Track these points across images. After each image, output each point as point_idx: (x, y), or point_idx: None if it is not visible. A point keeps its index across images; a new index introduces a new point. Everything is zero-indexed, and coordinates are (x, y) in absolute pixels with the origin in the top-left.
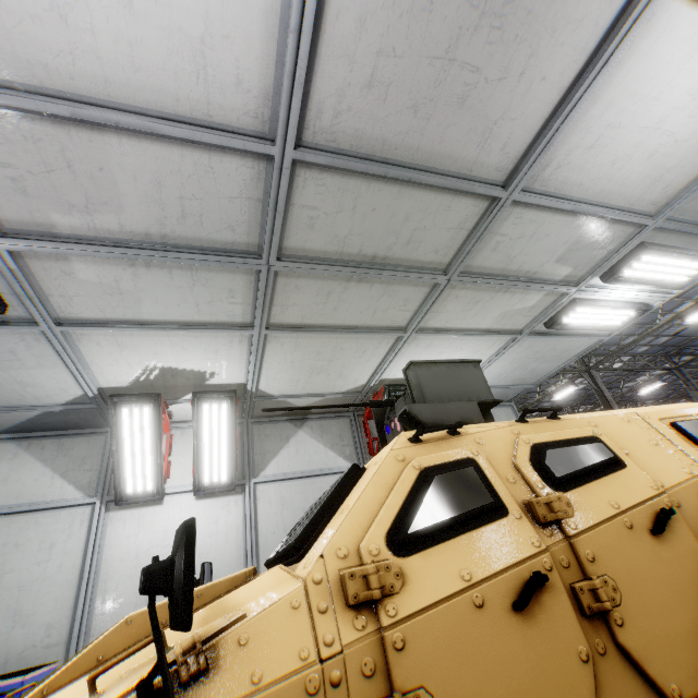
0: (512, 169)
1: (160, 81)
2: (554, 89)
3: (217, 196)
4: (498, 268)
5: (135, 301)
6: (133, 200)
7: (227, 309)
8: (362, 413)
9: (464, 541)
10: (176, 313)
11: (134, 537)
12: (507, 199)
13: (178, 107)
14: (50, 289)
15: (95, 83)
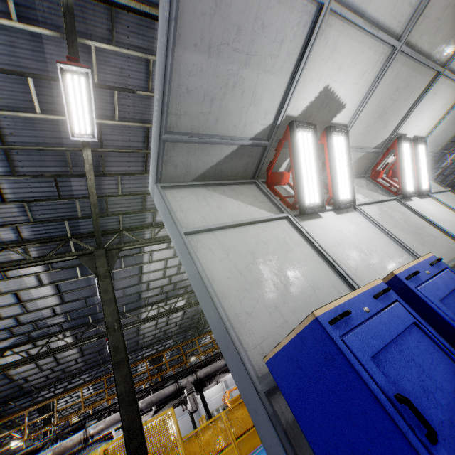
0: None
1: None
2: None
3: None
4: None
5: None
6: None
7: (403, 13)
8: (368, 176)
9: None
10: (382, 10)
11: (326, 234)
12: None
13: None
14: None
15: None
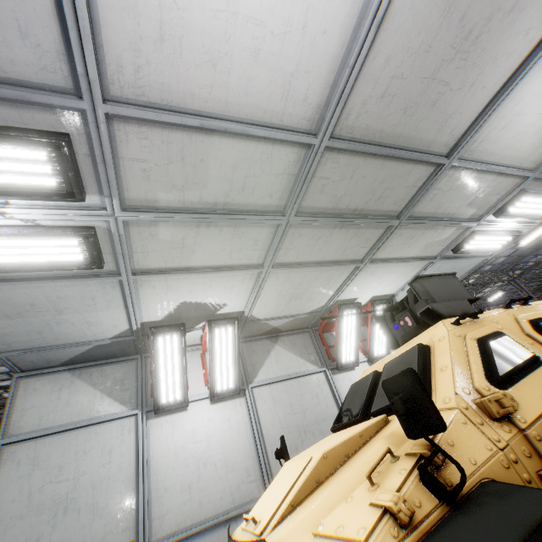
0: (453, 145)
1: (259, 100)
2: (488, 94)
3: (268, 174)
4: (431, 212)
5: (190, 253)
6: (215, 180)
7: (249, 254)
8: (318, 328)
9: (530, 378)
10: (214, 260)
11: (171, 437)
12: (448, 164)
13: (264, 116)
14: (136, 248)
15: (218, 104)
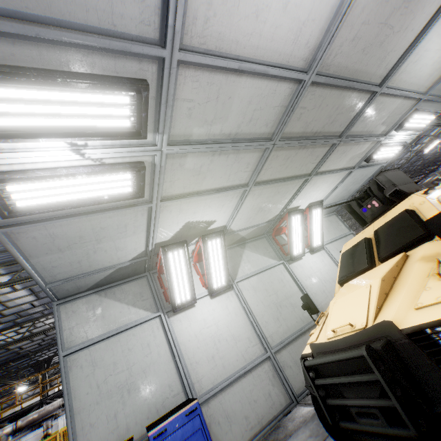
0: (384, 76)
1: (278, 45)
2: (413, 35)
3: (269, 107)
4: (359, 131)
5: (202, 178)
6: (234, 114)
7: (241, 176)
8: (271, 234)
9: None
10: (217, 183)
11: (189, 327)
12: (379, 92)
13: (278, 59)
14: (167, 177)
15: (252, 49)
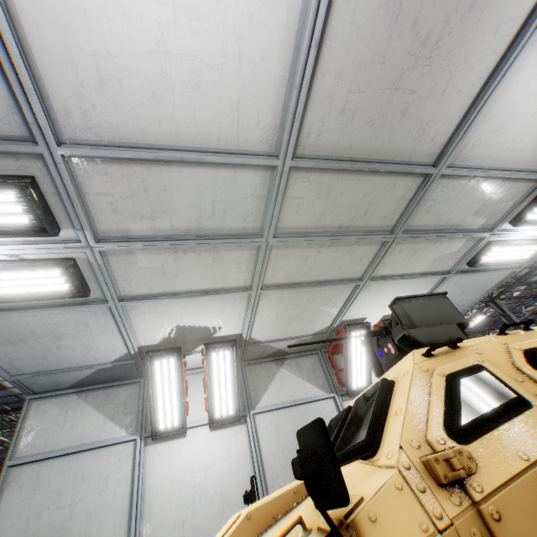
0: (439, 153)
1: (210, 129)
2: (467, 97)
3: (236, 198)
4: (431, 225)
5: (173, 278)
6: (182, 207)
7: (234, 277)
8: (327, 350)
9: (506, 429)
10: (199, 284)
11: (167, 465)
12: (437, 174)
13: (218, 143)
14: (119, 275)
15: (170, 136)
